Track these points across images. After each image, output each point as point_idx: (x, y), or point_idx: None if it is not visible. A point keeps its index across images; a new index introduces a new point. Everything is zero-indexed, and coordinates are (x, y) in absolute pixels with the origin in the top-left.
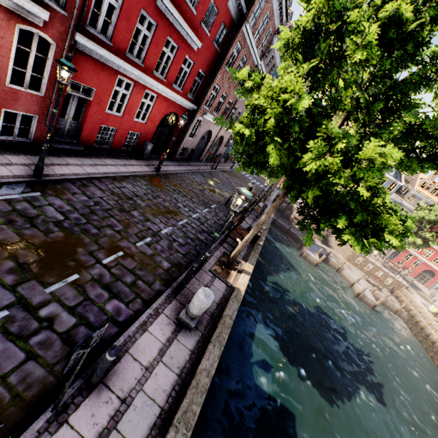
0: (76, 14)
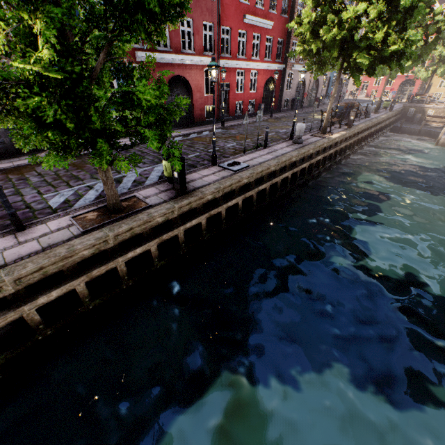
0: (217, 52)
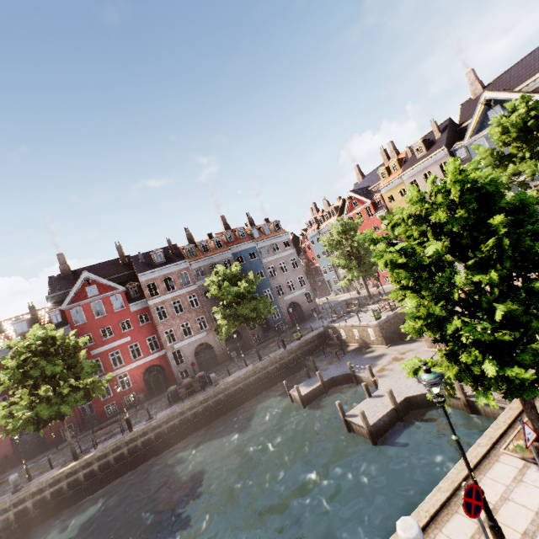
0: None
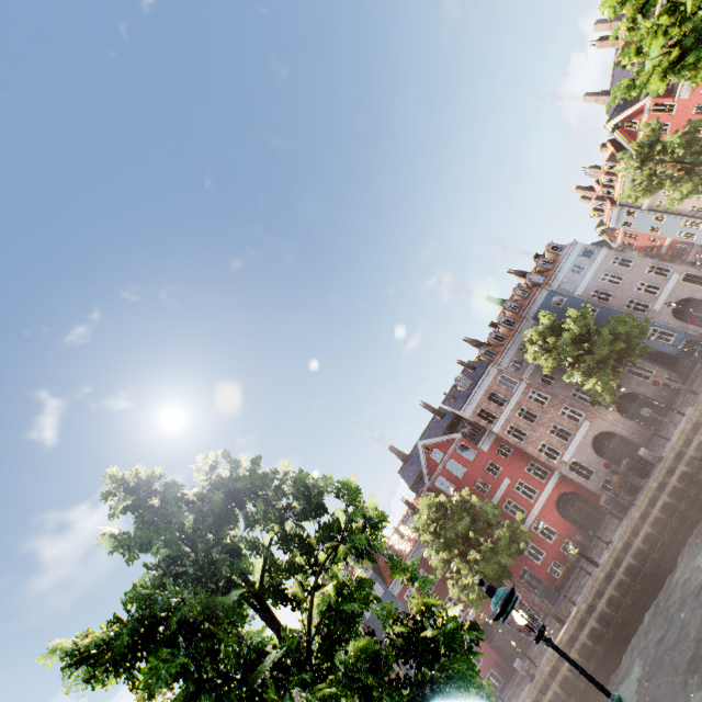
0: None
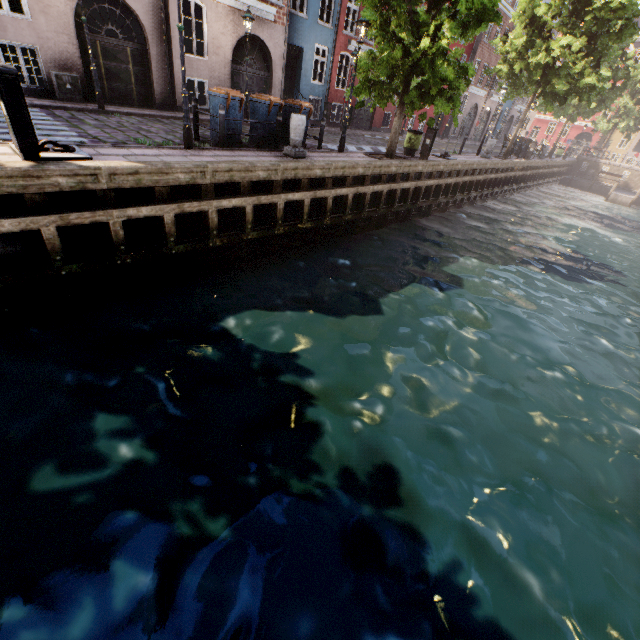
0: None
